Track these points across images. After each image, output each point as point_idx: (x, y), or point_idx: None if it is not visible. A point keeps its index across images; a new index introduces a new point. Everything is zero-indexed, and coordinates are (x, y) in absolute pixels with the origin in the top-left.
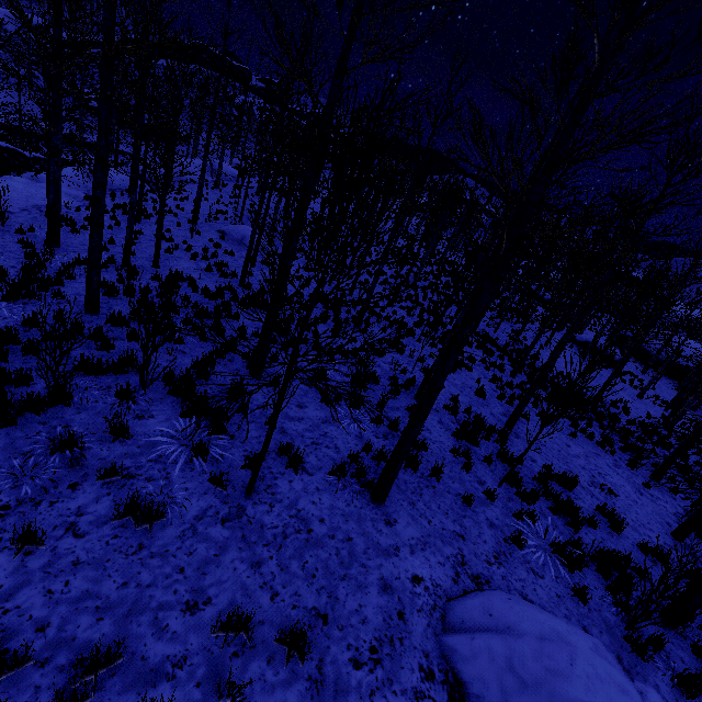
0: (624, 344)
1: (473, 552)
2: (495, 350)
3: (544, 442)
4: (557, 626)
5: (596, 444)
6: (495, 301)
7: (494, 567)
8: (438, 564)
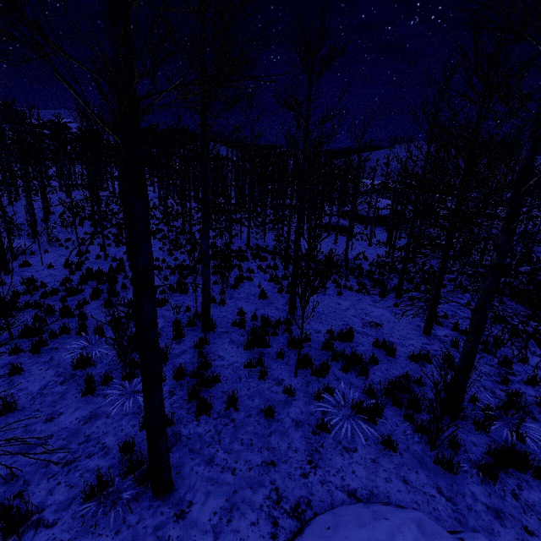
0: (345, 216)
1: (286, 474)
2: (268, 255)
3: (322, 311)
4: (380, 537)
5: (356, 292)
6: (258, 219)
7: (311, 477)
8: (250, 528)
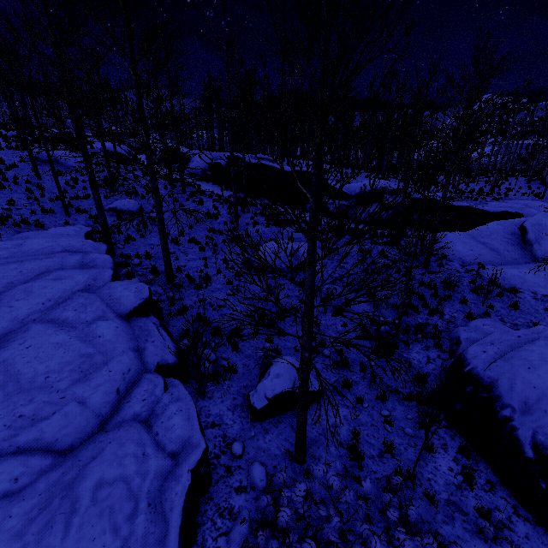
0: None
1: None
2: None
3: None
4: None
5: None
6: None
7: None
8: None
